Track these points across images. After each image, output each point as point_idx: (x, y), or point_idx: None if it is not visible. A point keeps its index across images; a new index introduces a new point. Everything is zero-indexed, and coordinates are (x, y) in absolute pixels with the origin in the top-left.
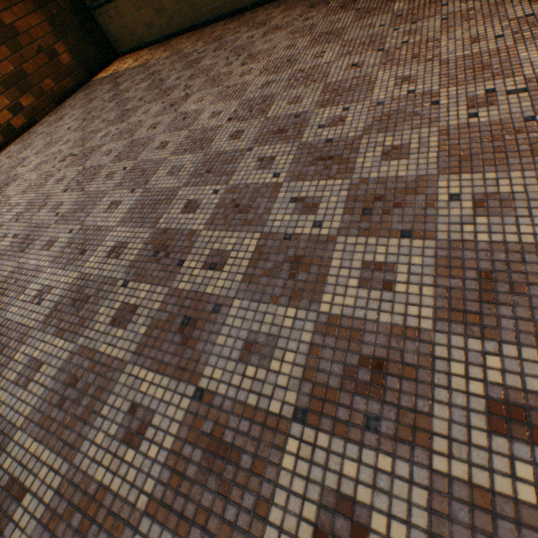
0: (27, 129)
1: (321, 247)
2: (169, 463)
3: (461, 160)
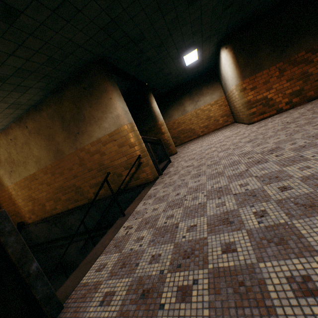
0: (286, 110)
1: (304, 160)
2: (233, 174)
3: None
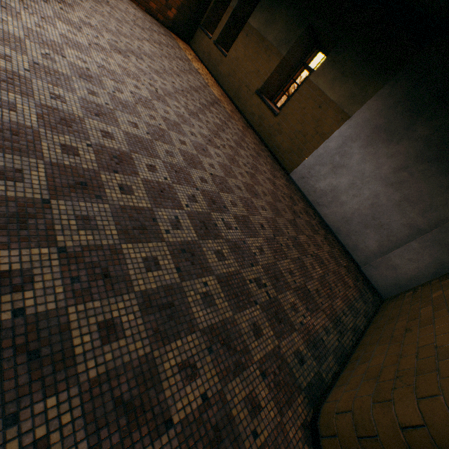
0: None
1: (79, 31)
2: None
3: (124, 68)
